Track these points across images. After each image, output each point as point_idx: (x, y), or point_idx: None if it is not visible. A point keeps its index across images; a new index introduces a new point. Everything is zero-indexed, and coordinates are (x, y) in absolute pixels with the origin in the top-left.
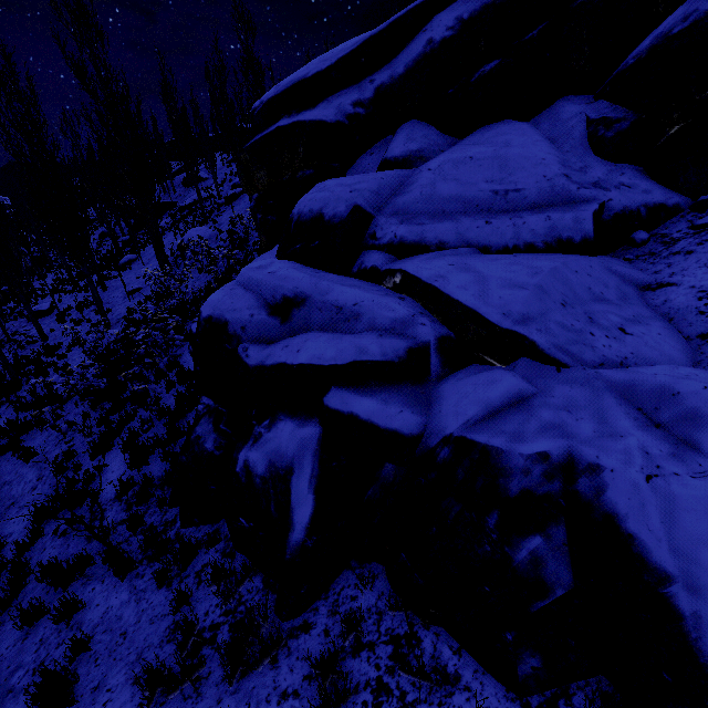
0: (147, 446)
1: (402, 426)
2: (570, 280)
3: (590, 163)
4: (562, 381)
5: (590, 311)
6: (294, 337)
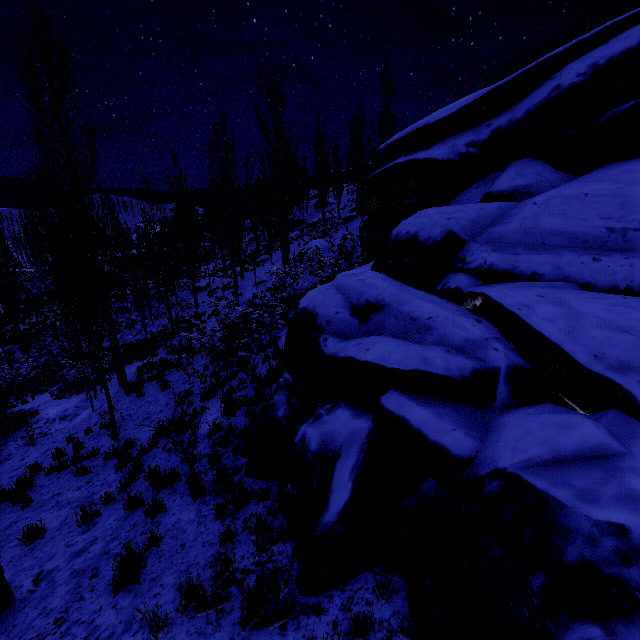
0: (238, 401)
1: (451, 444)
2: None
3: None
4: None
5: None
6: (367, 338)
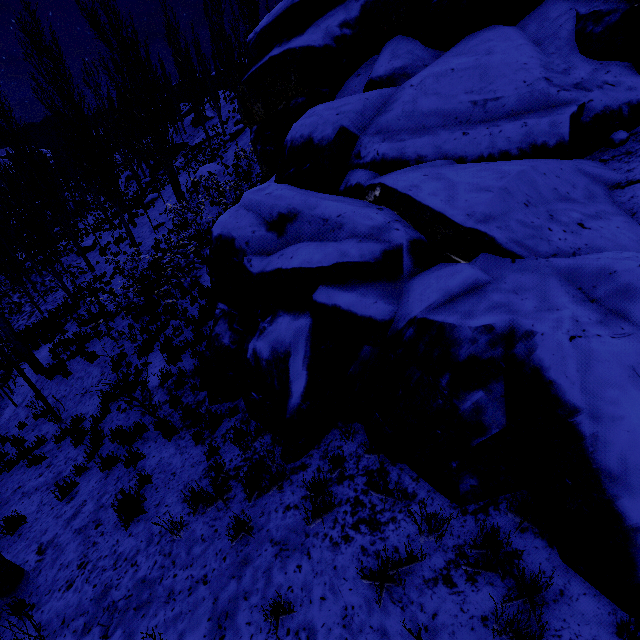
0: (179, 347)
1: (375, 313)
2: (536, 182)
3: (574, 63)
4: (515, 270)
5: (552, 209)
6: (288, 247)
